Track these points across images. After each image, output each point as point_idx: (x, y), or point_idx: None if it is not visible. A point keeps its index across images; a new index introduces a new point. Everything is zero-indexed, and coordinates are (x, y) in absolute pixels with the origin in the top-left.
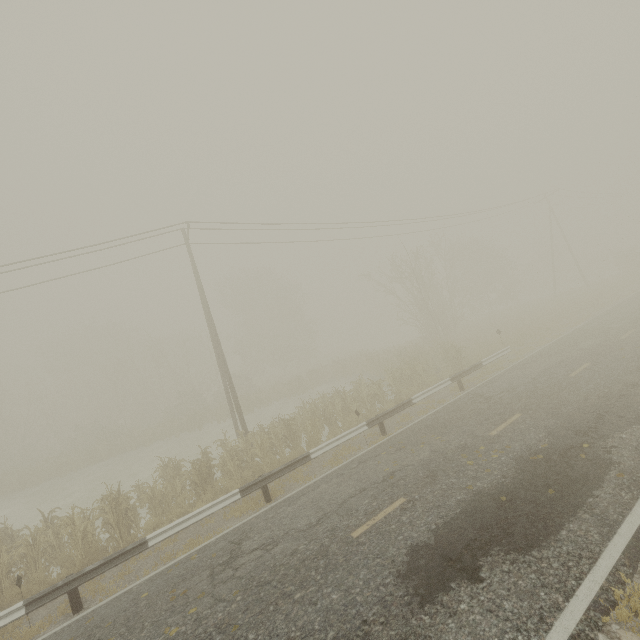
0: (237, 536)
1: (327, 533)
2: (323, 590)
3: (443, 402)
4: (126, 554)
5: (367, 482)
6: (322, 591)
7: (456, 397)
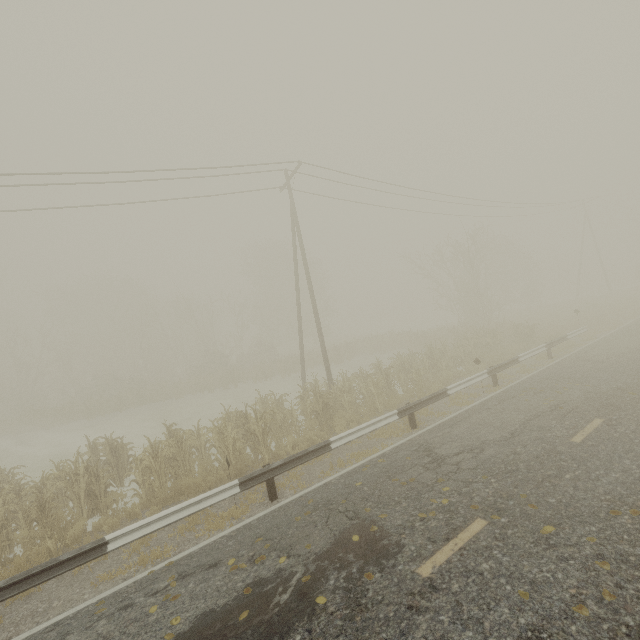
0: (417, 447)
1: (538, 441)
2: (594, 472)
3: (538, 366)
4: (314, 452)
5: (533, 411)
6: (594, 473)
7: (553, 362)
